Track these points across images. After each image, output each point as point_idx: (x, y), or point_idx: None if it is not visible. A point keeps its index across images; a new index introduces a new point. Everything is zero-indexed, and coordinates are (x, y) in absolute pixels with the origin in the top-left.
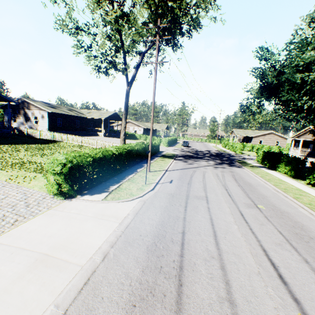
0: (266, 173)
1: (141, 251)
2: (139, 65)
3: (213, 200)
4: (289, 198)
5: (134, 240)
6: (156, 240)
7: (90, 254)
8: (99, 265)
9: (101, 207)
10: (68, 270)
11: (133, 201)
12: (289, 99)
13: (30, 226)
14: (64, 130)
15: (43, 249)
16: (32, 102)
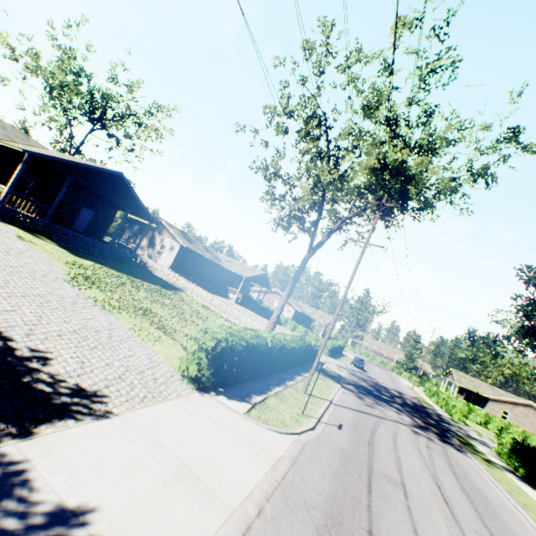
0: (518, 489)
1: (309, 529)
2: (333, 232)
3: (415, 496)
4: None
5: (296, 506)
6: (329, 523)
7: (240, 495)
8: (254, 520)
9: (244, 425)
10: (217, 506)
11: (286, 435)
12: None
13: (161, 412)
14: (188, 274)
15: (183, 456)
16: (169, 227)
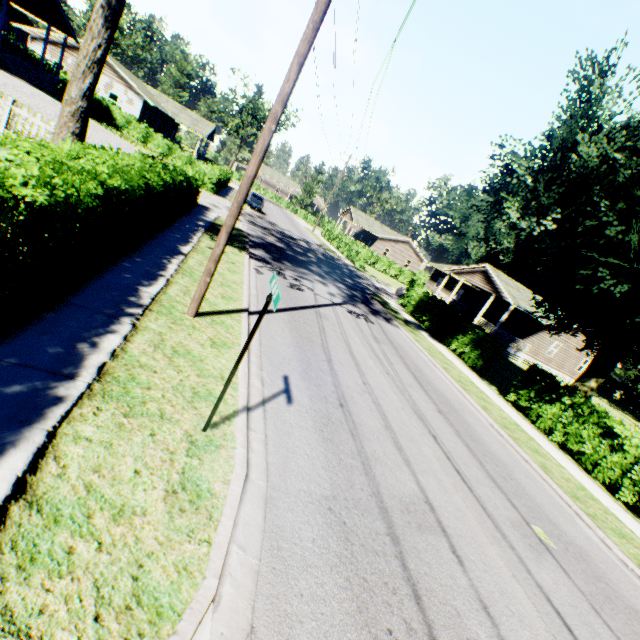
0: (442, 356)
1: None
2: None
3: (457, 527)
4: (535, 468)
5: None
6: None
7: None
8: None
9: None
10: None
11: None
12: (613, 237)
13: None
14: None
15: None
16: None
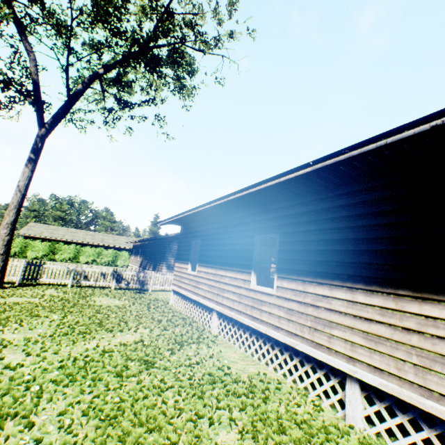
0: None
1: None
2: None
3: None
4: None
5: None
6: None
7: None
8: None
9: None
10: None
11: None
12: None
13: None
14: None
15: None
16: None
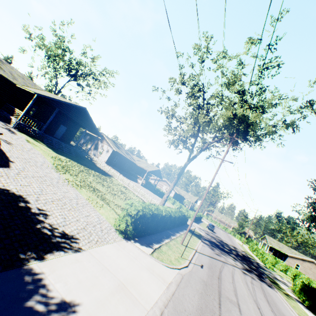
0: (305, 314)
1: None
2: (202, 150)
3: (245, 312)
4: None
5: (181, 312)
6: None
7: (151, 303)
8: None
9: (150, 261)
10: (139, 308)
11: (173, 269)
12: None
13: (106, 250)
14: (115, 166)
15: (120, 277)
16: (107, 139)
